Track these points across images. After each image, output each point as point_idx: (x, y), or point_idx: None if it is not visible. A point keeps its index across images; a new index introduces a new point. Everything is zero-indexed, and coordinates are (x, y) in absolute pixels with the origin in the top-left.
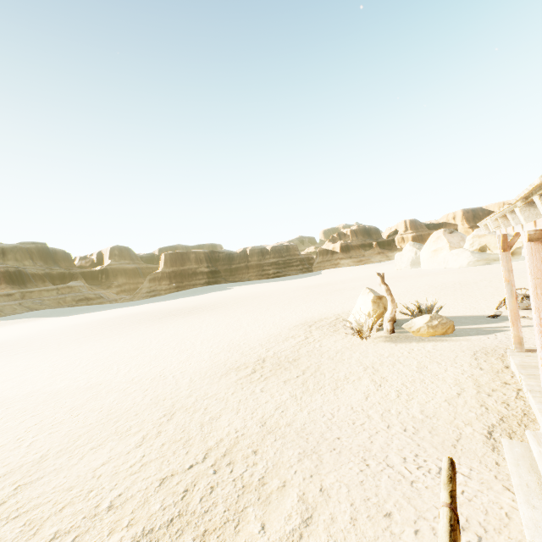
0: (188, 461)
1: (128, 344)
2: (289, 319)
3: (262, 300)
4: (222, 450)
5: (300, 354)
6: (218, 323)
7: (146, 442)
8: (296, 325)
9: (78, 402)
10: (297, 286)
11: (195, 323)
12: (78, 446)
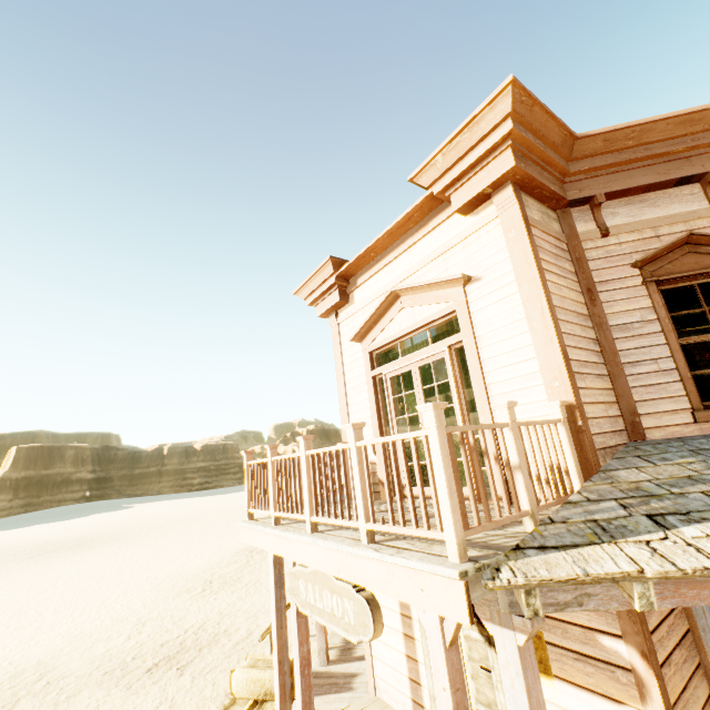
0: (175, 636)
1: (15, 590)
2: (229, 546)
3: (191, 525)
4: (196, 627)
5: (243, 574)
6: (140, 556)
7: (134, 637)
8: (238, 551)
9: (22, 638)
10: (235, 505)
11: (104, 558)
12: (69, 652)
